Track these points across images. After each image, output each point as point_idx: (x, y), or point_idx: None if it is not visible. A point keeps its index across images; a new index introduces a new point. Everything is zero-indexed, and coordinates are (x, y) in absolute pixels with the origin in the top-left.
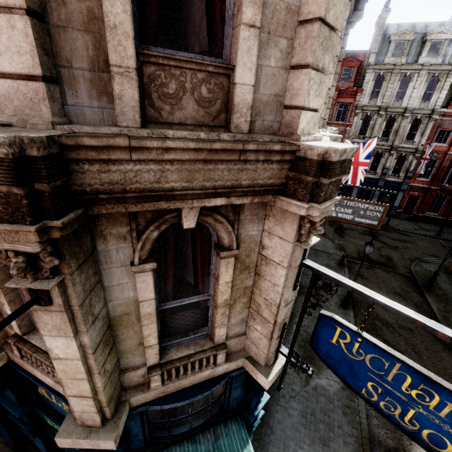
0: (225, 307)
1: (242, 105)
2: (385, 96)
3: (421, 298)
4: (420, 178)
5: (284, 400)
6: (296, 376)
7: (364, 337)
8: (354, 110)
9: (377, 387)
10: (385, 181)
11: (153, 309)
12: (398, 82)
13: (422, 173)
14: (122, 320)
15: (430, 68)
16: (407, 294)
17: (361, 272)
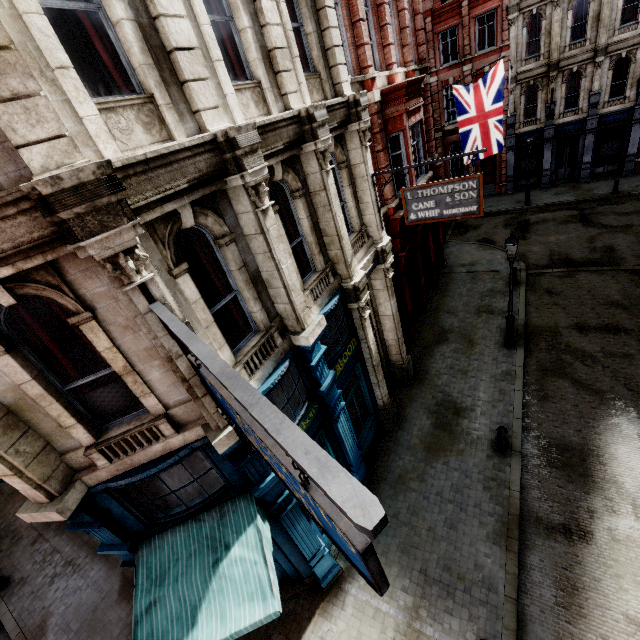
0: (132, 375)
1: None
2: None
3: None
4: None
5: (401, 481)
6: (421, 450)
7: (200, 371)
8: (506, 17)
9: (239, 423)
10: (599, 118)
11: (41, 390)
12: None
13: None
14: (21, 406)
15: None
16: (632, 301)
17: (551, 285)
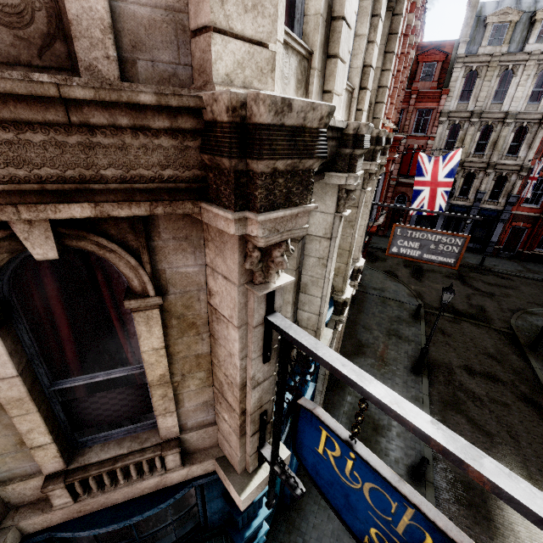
0: (165, 386)
1: (89, 22)
2: (480, 97)
3: (524, 362)
4: (527, 204)
5: None
6: None
7: (356, 452)
8: (438, 118)
9: (384, 539)
10: (479, 209)
11: (23, 392)
12: (497, 79)
13: (529, 197)
14: None
15: (540, 58)
16: (503, 357)
17: (443, 326)
